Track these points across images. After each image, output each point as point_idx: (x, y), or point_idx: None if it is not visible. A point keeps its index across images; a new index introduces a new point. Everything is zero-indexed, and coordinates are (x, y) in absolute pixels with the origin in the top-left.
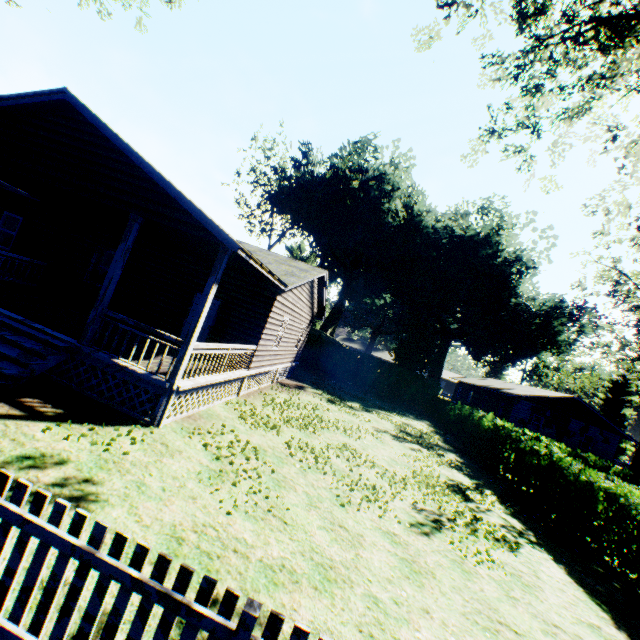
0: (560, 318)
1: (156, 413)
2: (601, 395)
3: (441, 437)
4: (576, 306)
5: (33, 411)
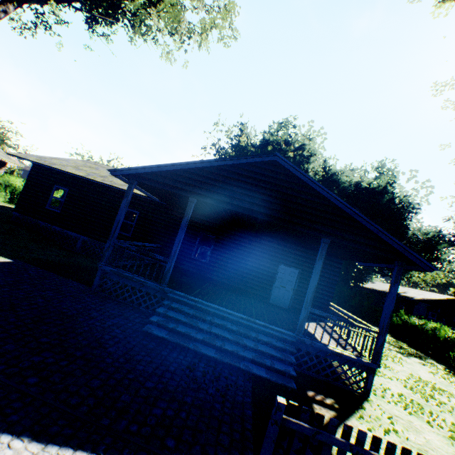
0: (442, 243)
1: (368, 387)
2: (452, 289)
3: (403, 342)
4: (453, 235)
5: (330, 406)
